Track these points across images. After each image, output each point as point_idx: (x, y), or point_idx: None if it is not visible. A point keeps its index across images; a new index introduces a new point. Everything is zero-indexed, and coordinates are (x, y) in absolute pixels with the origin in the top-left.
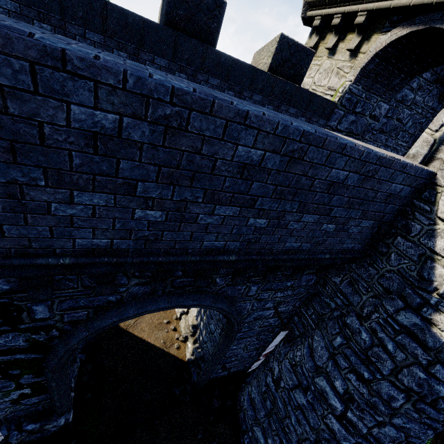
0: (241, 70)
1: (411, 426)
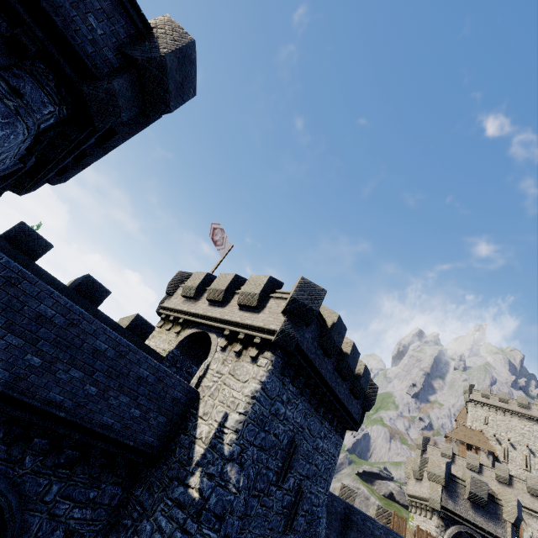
0: (108, 322)
1: None
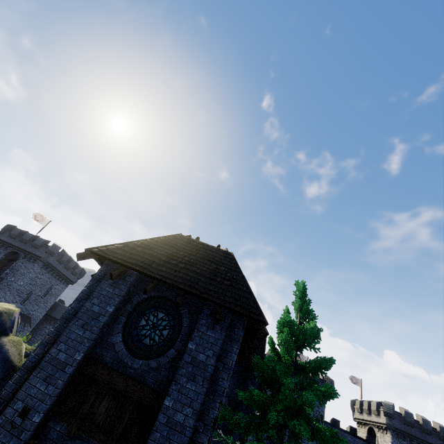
0: (345, 431)
1: None
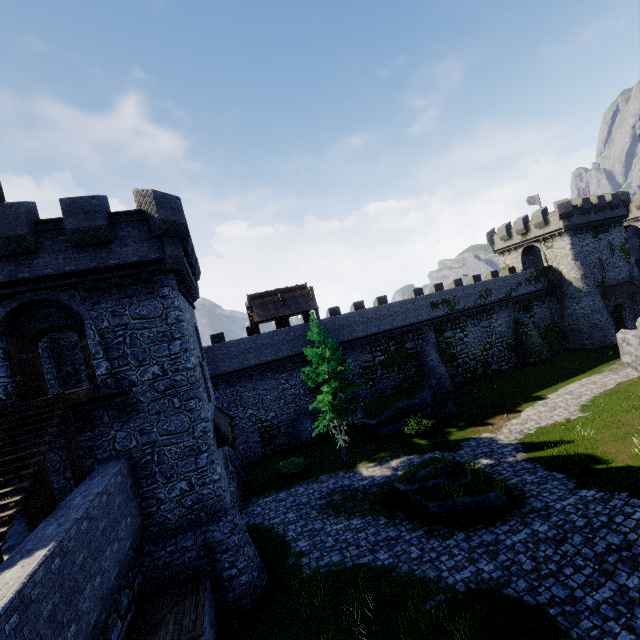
0: None
1: None
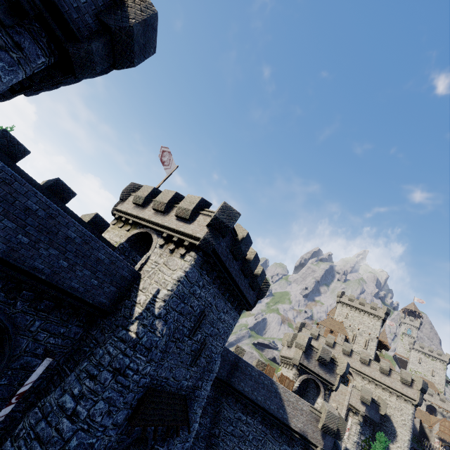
0: (74, 216)
1: (112, 394)
